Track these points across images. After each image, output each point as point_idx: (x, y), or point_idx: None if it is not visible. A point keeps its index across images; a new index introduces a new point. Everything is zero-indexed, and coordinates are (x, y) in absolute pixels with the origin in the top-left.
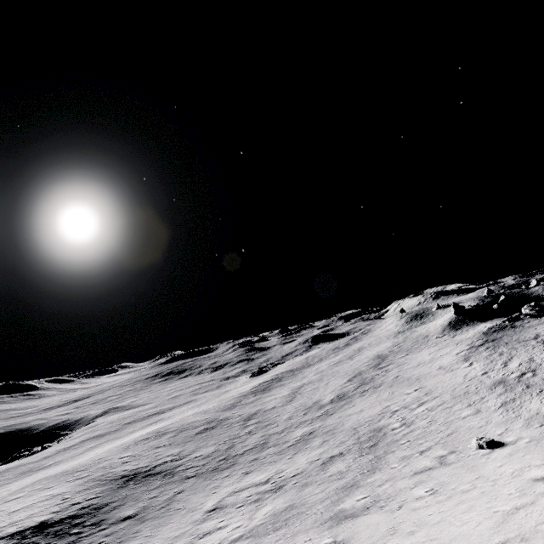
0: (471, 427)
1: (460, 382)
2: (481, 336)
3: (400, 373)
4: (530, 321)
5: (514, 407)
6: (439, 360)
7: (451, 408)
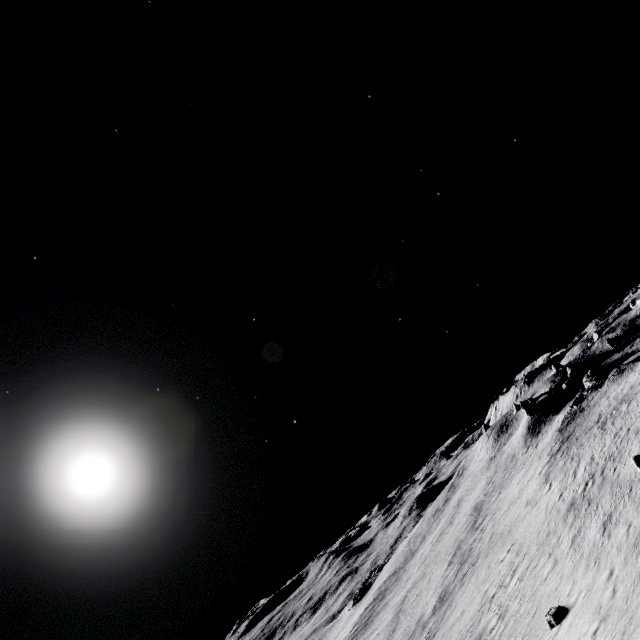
0: (549, 592)
1: (542, 519)
2: (557, 435)
3: (494, 528)
4: (593, 396)
5: (579, 542)
6: (526, 491)
7: (536, 567)
